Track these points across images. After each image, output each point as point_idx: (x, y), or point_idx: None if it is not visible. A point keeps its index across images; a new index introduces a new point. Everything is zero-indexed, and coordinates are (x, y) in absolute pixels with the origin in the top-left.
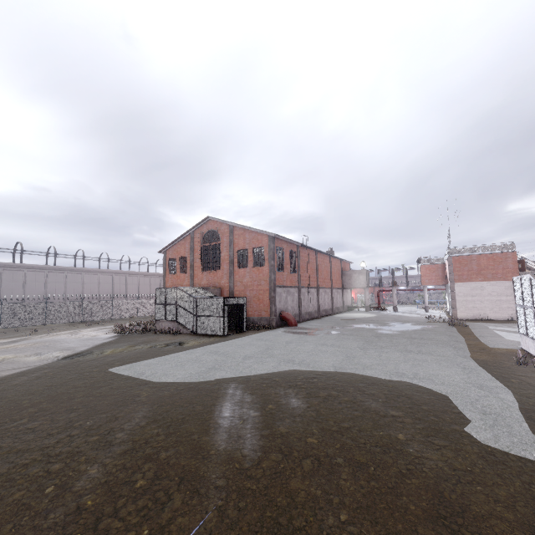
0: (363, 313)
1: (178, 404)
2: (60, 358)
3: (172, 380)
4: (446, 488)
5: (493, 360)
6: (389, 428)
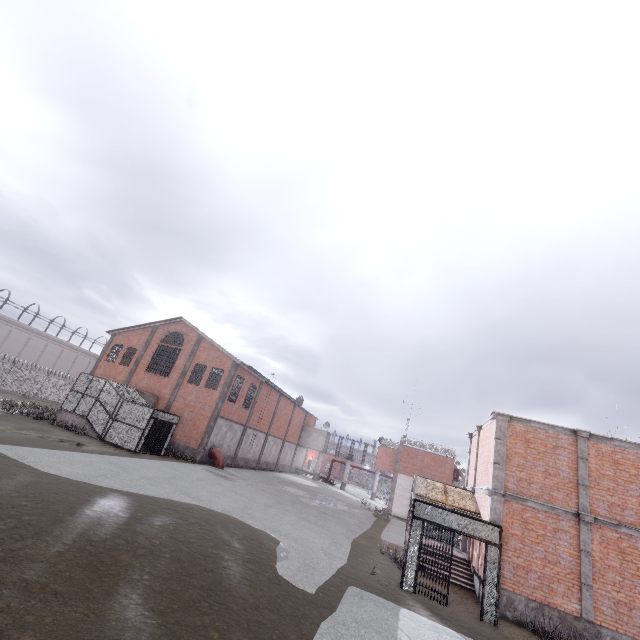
0: (307, 480)
1: (54, 490)
2: None
3: (55, 473)
4: (227, 583)
5: (367, 545)
6: (224, 551)
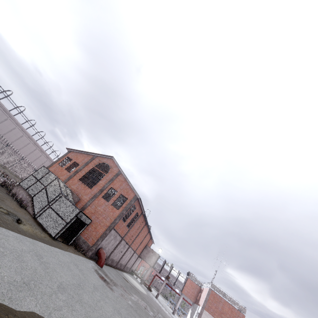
0: (139, 284)
1: None
2: None
3: None
4: None
5: None
6: None
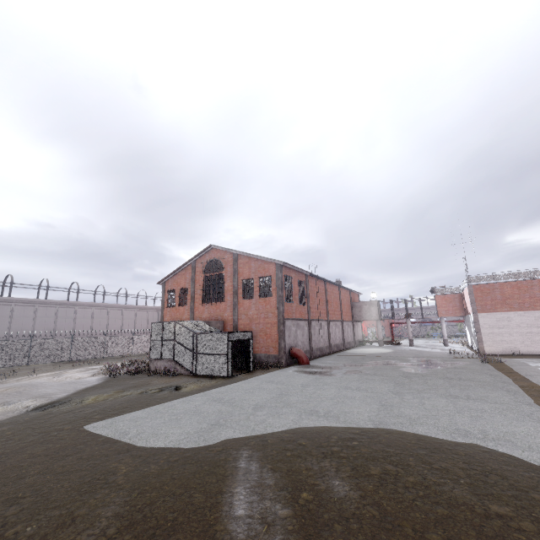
0: (377, 348)
1: (168, 489)
2: (30, 408)
3: (163, 444)
4: None
5: None
6: None
